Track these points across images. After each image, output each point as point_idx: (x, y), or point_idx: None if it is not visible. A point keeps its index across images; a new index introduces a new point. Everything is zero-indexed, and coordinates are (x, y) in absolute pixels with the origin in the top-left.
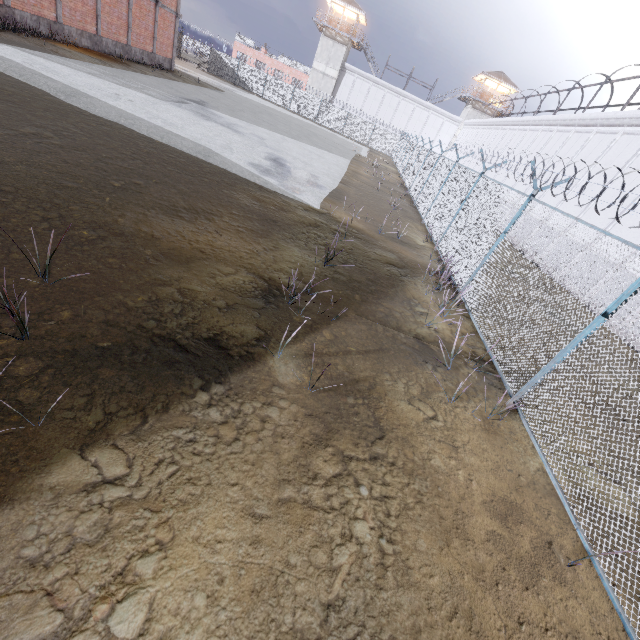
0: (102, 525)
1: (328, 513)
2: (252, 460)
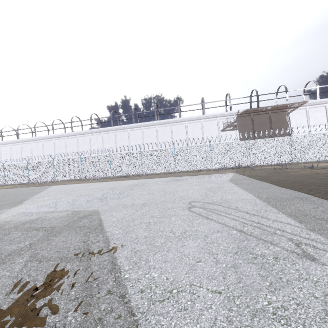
0: None
1: None
2: None
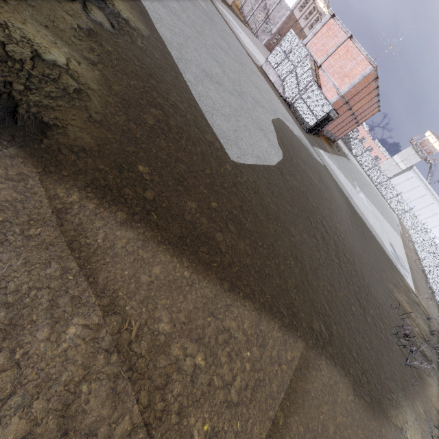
0: (435, 395)
1: None
2: None
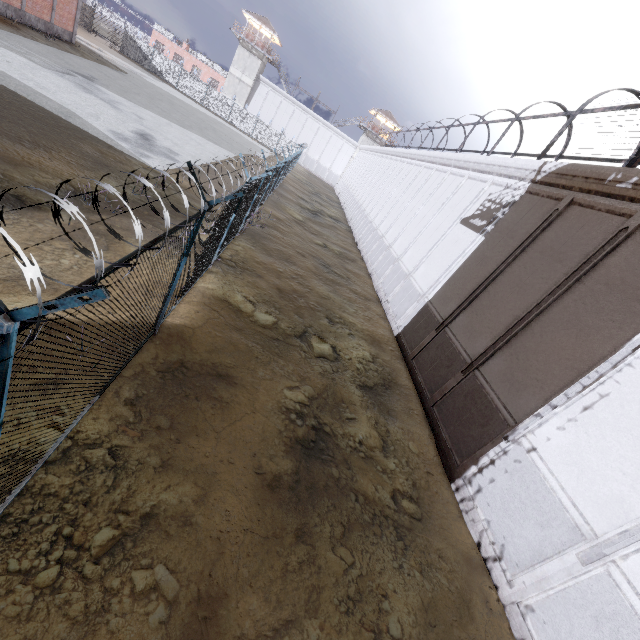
0: None
1: (50, 253)
2: (16, 231)
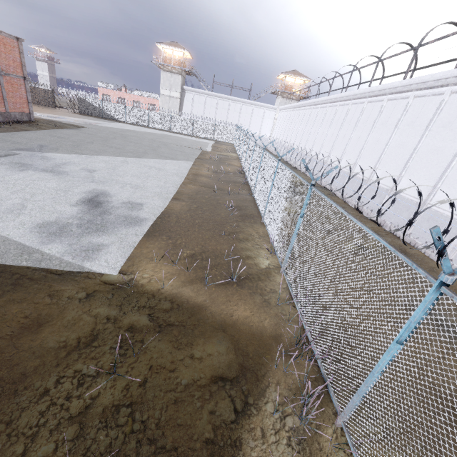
0: None
1: None
2: None
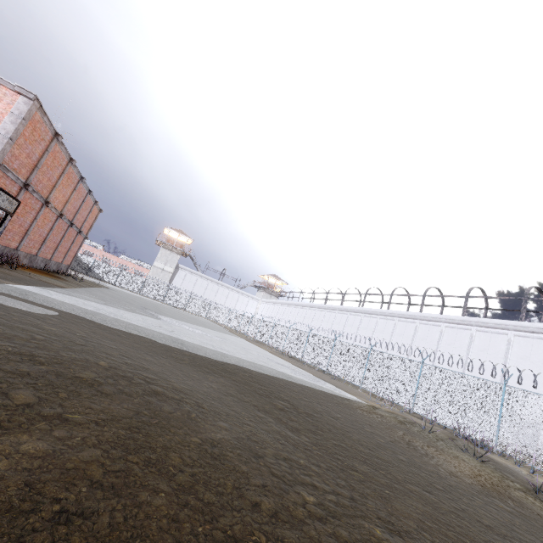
0: None
1: None
2: None
